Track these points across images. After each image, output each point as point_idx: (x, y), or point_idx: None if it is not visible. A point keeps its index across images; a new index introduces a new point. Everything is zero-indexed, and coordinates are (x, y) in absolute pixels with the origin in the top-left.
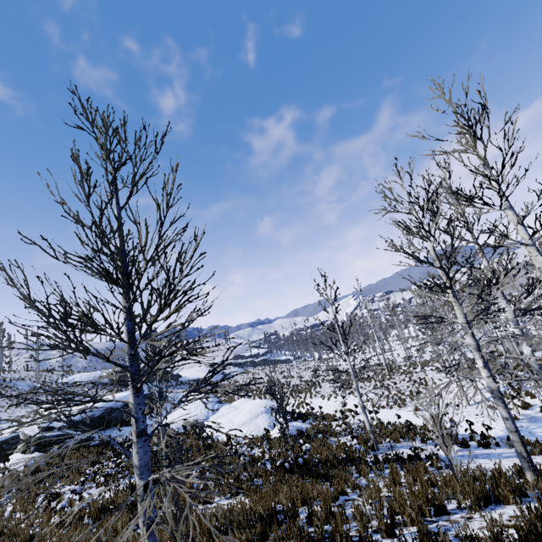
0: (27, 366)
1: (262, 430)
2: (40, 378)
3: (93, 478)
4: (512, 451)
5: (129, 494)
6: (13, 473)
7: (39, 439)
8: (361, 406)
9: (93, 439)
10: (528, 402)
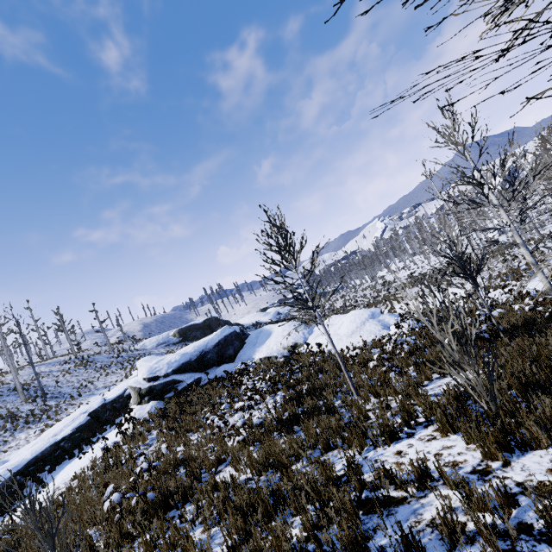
0: (96, 343)
1: (379, 333)
2: (113, 350)
3: (231, 406)
4: None
5: (295, 404)
6: (141, 421)
7: (150, 389)
8: (532, 264)
9: (200, 379)
10: None
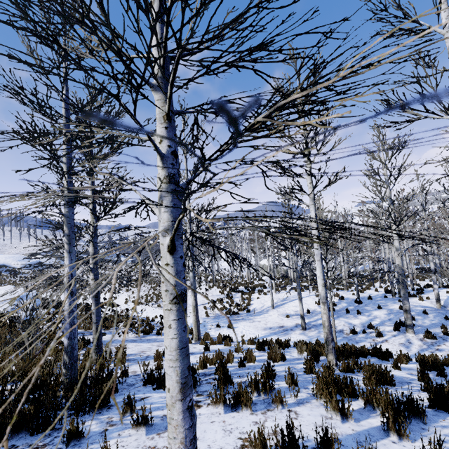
0: None
1: None
2: None
3: None
4: None
5: None
6: None
7: None
8: None
9: None
10: (228, 306)
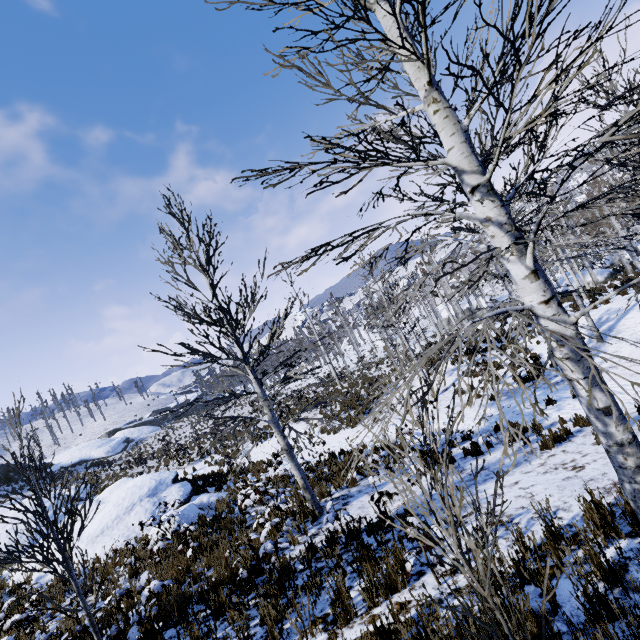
0: None
1: (137, 533)
2: None
3: None
4: (514, 451)
5: None
6: None
7: None
8: (284, 449)
9: None
10: (496, 375)
